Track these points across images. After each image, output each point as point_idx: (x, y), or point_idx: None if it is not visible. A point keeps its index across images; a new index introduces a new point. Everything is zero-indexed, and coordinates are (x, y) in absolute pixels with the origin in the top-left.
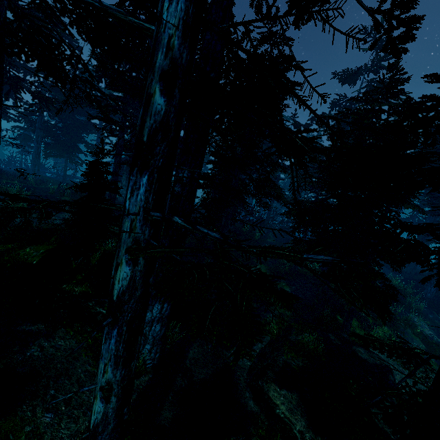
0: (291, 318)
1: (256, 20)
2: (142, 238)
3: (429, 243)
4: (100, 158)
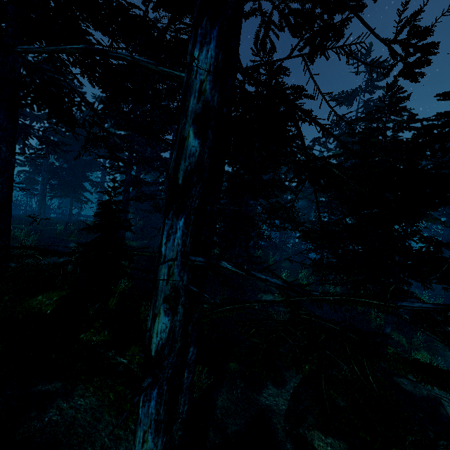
0: None
1: (280, 59)
2: (181, 284)
3: (449, 254)
4: (112, 197)
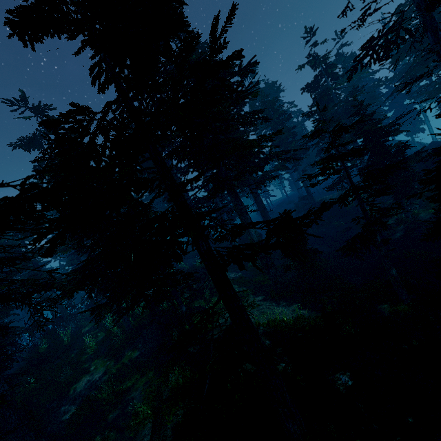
0: (156, 376)
1: None
2: None
3: None
4: None
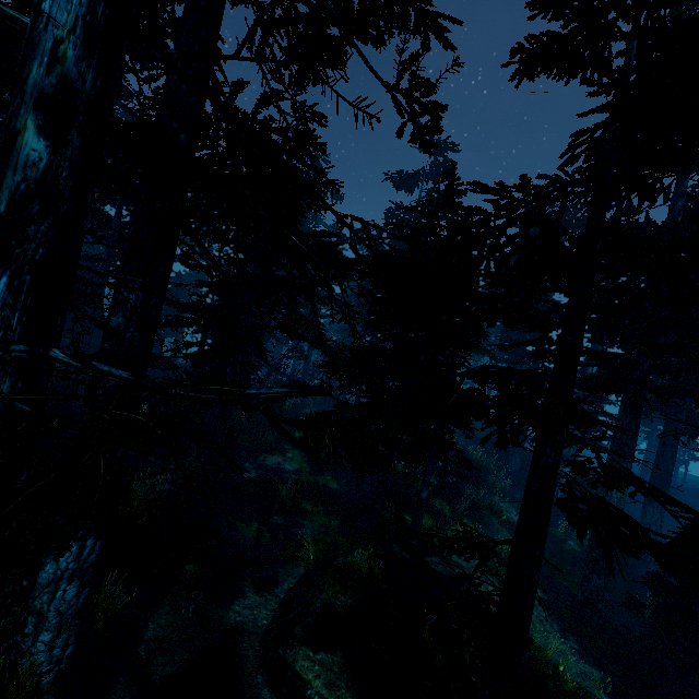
0: (338, 531)
1: (224, 56)
2: None
3: None
4: None
